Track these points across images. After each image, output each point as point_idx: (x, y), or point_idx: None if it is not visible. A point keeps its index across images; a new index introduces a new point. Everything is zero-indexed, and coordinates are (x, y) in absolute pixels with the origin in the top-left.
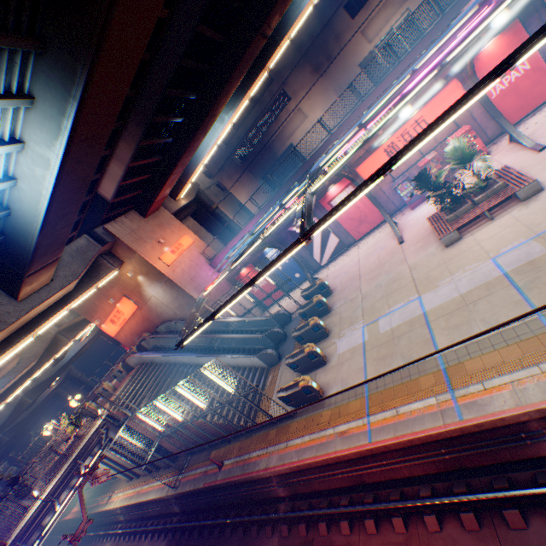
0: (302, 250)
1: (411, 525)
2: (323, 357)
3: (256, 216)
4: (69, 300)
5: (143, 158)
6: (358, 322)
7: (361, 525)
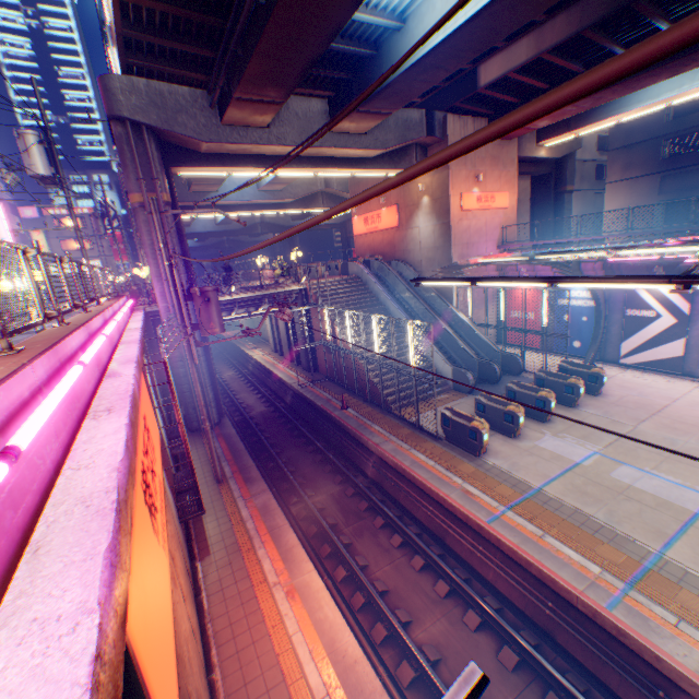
0: (617, 323)
1: (450, 600)
2: (517, 431)
3: (611, 236)
4: (359, 166)
5: (563, 56)
6: (595, 444)
7: (409, 554)
